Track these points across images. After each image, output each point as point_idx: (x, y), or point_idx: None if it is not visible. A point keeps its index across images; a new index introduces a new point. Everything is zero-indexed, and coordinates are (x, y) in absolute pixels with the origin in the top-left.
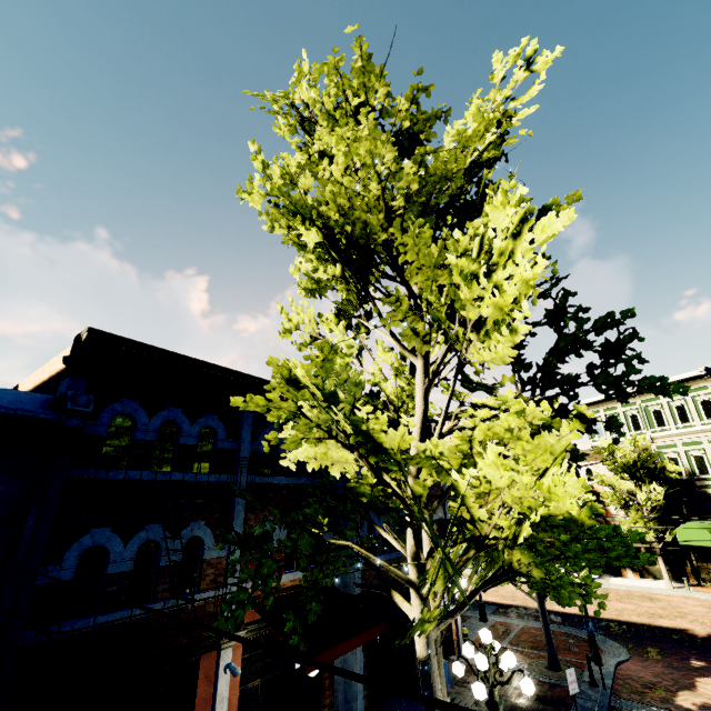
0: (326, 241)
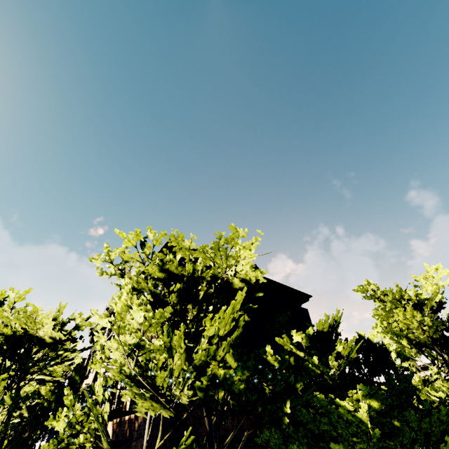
0: (408, 342)
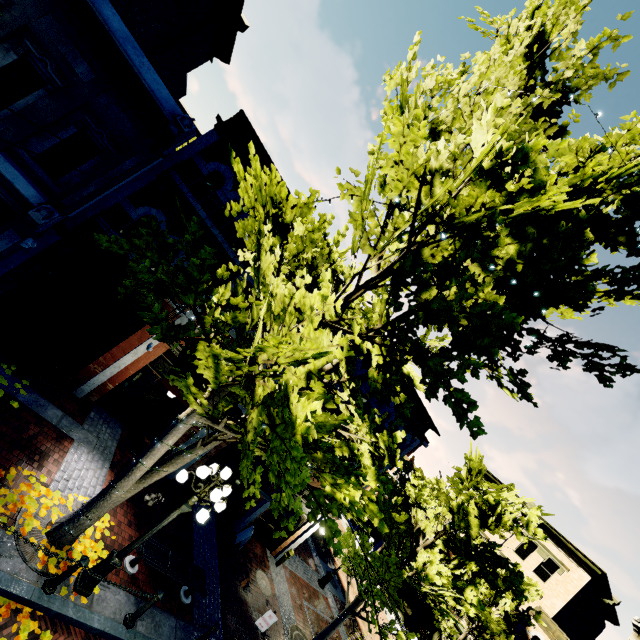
0: None
